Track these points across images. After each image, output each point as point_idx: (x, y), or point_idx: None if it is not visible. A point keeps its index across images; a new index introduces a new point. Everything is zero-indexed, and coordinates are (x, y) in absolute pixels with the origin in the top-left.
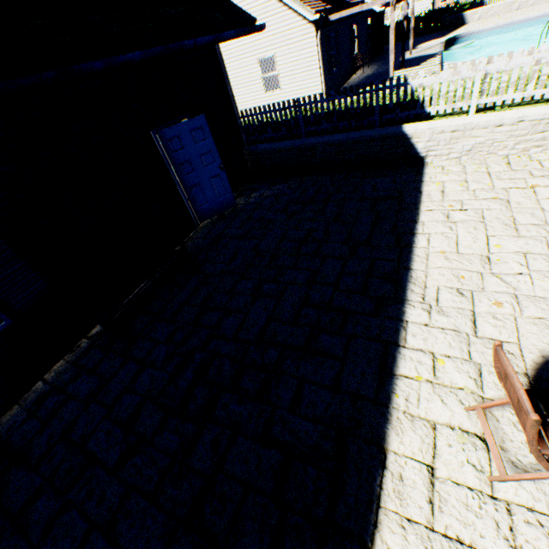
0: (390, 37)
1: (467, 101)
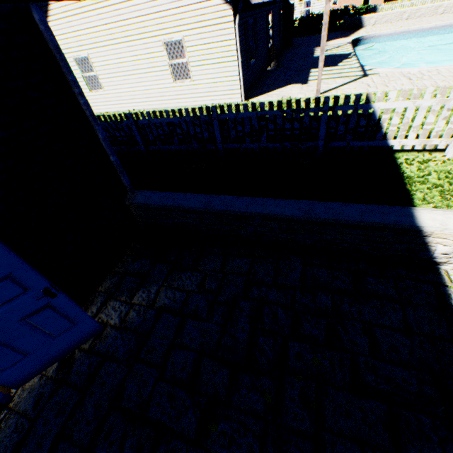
0: (322, 33)
1: (448, 138)
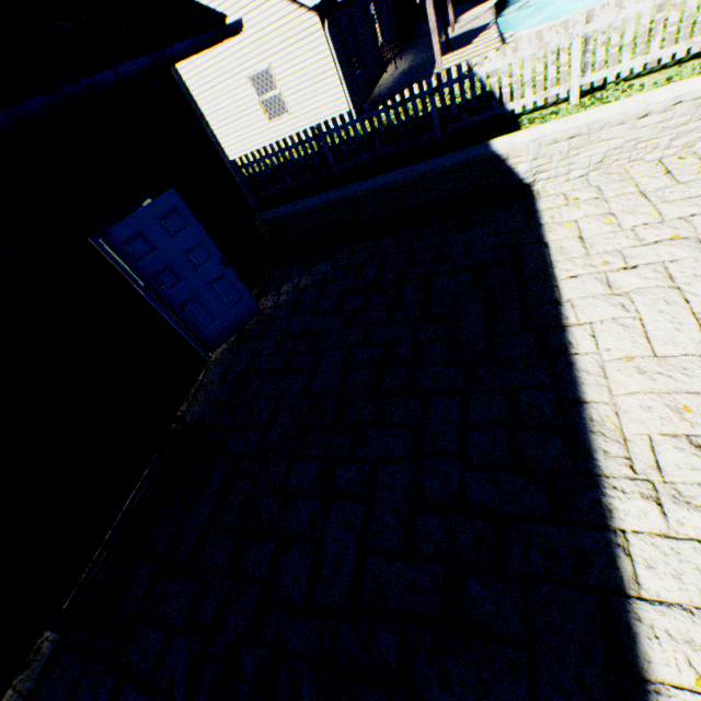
0: (428, 10)
1: (565, 84)
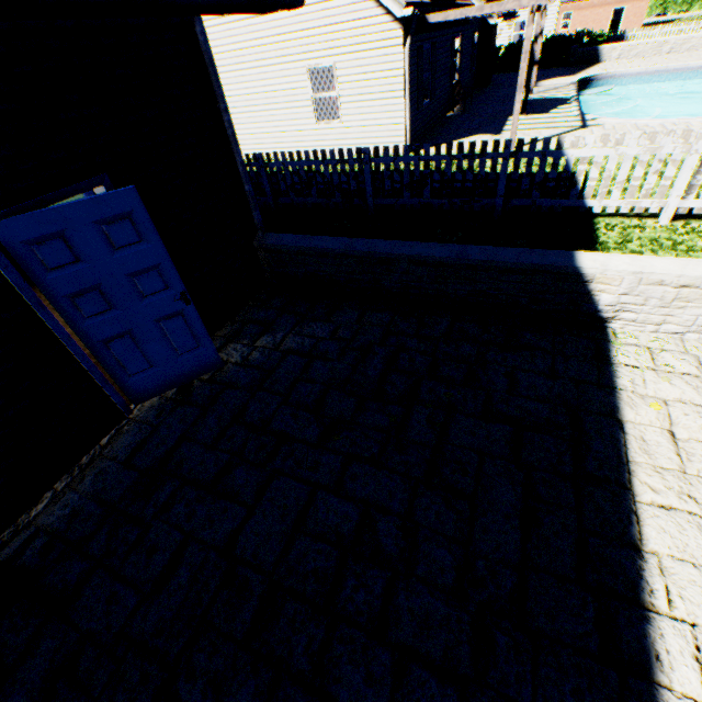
0: (521, 64)
1: (662, 199)
